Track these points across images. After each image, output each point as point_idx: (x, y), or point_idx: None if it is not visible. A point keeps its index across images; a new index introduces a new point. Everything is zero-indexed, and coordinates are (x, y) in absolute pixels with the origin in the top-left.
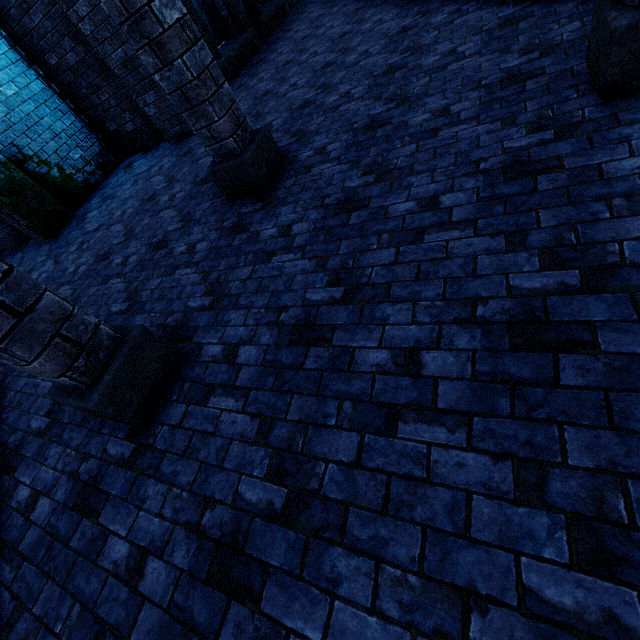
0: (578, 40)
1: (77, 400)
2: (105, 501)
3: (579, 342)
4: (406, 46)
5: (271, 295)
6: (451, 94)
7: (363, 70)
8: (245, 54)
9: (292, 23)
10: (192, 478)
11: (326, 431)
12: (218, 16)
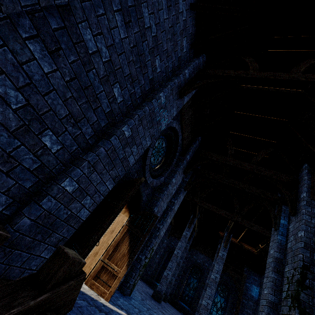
0: None
1: None
2: None
3: None
4: None
5: None
6: None
7: None
8: None
9: None
10: None
11: None
12: None
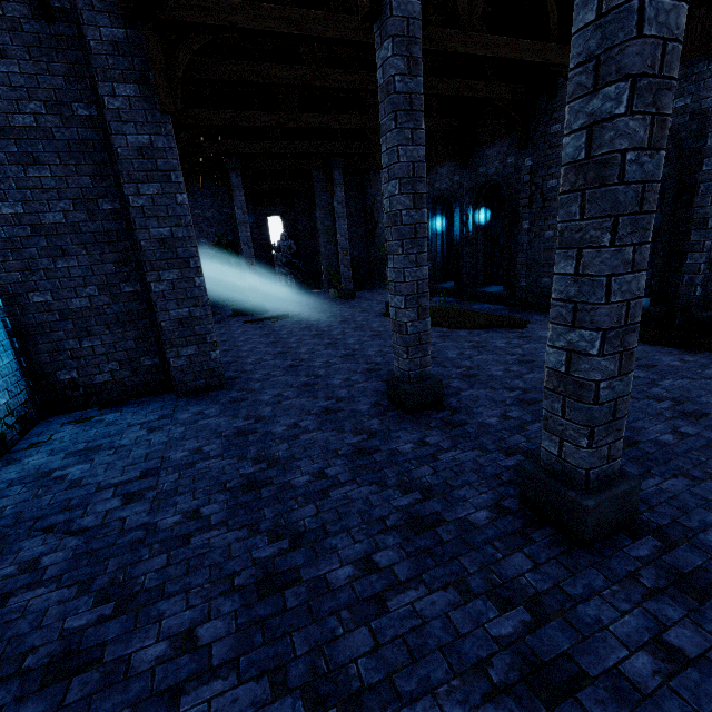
0: (530, 353)
1: (627, 482)
2: (707, 571)
3: (705, 413)
4: None
5: None
6: (499, 366)
7: None
8: None
9: (228, 334)
10: (711, 514)
11: (708, 462)
12: None
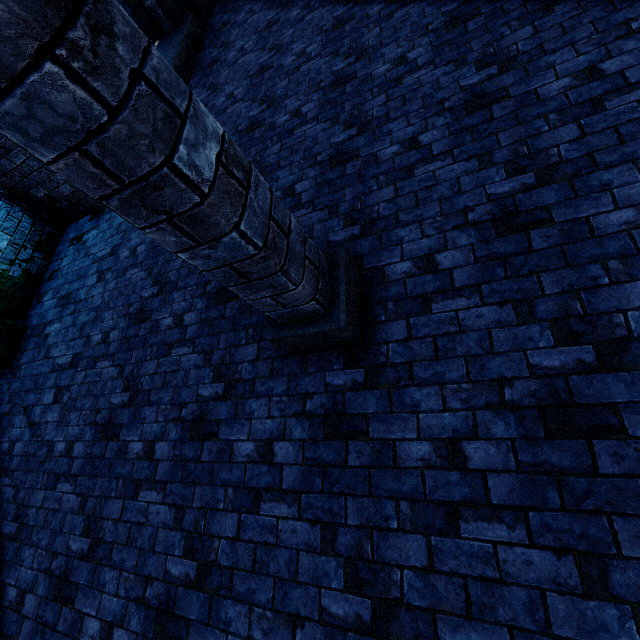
0: None
1: None
2: None
3: None
4: (481, 53)
5: (512, 638)
6: None
7: (419, 96)
8: (188, 53)
9: None
10: None
11: None
12: (141, 7)
